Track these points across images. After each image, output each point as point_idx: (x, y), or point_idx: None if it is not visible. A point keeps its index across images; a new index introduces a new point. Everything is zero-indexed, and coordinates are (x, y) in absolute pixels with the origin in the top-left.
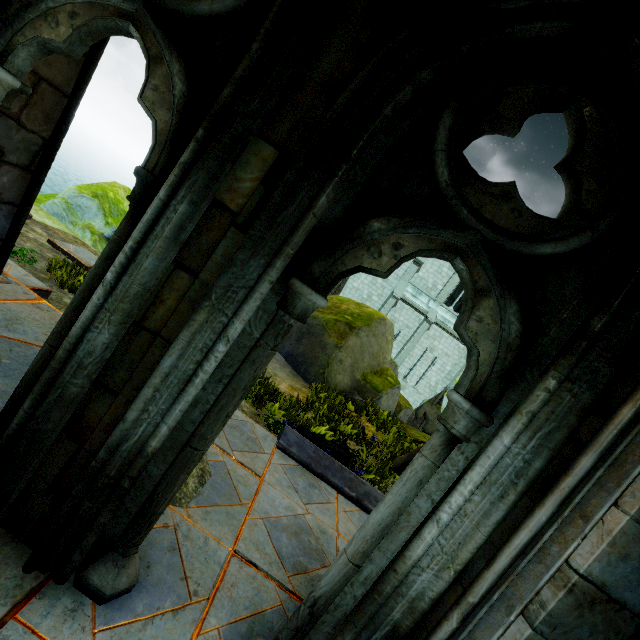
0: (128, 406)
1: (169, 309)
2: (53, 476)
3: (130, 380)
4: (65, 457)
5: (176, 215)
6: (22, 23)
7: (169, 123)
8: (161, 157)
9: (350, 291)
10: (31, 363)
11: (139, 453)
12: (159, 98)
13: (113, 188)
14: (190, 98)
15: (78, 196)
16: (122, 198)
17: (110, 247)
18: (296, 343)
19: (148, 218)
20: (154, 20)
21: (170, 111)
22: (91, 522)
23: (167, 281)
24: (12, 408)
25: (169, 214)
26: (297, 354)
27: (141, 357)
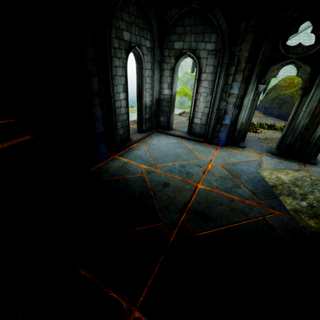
0: (312, 130)
1: (318, 110)
2: (298, 147)
3: (312, 126)
4: (300, 143)
5: (319, 93)
6: (266, 75)
7: (306, 77)
8: (306, 84)
9: (283, 68)
10: (284, 131)
11: (319, 137)
12: (302, 73)
13: (184, 89)
14: (312, 70)
15: (181, 98)
16: (187, 91)
17: (297, 105)
18: (279, 110)
19: (310, 96)
20: (299, 61)
21: (306, 75)
22: (310, 152)
23: (316, 106)
24: (282, 140)
25: (316, 94)
26: (282, 114)
27: (313, 121)
